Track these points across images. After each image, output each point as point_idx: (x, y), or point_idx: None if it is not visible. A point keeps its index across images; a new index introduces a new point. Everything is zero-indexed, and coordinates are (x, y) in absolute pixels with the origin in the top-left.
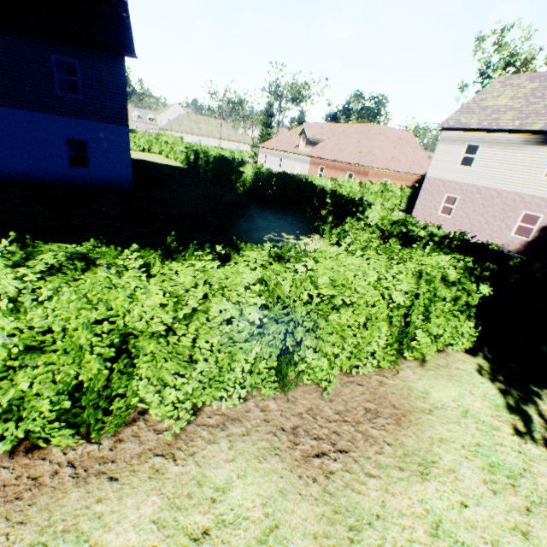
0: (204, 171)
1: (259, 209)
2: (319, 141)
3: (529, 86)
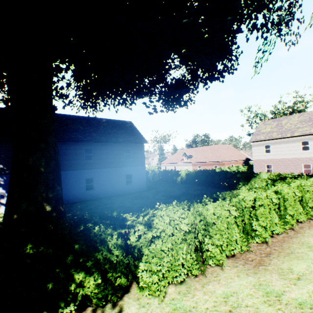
0: (152, 178)
1: (199, 186)
2: (192, 155)
3: (274, 123)
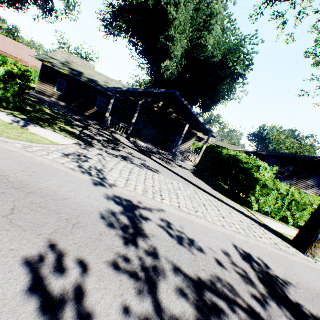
0: None
1: None
2: None
3: (67, 56)
